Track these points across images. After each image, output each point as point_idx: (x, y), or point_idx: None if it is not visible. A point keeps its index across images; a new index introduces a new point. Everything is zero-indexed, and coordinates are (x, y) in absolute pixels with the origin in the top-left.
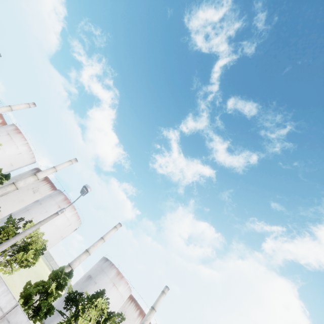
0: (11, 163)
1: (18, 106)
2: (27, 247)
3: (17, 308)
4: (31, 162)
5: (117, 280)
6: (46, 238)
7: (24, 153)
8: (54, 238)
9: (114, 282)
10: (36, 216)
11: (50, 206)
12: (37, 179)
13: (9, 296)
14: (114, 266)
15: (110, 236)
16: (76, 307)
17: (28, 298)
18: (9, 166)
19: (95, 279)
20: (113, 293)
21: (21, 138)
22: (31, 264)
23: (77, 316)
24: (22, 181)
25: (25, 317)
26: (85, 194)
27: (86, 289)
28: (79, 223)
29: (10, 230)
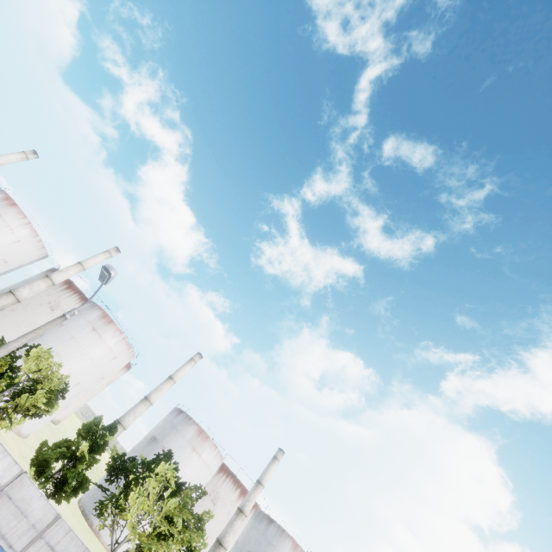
0: (4, 258)
1: (7, 157)
2: (34, 387)
3: (22, 478)
4: (39, 256)
5: (198, 442)
6: (77, 381)
7: (24, 241)
8: (90, 381)
9: (194, 445)
10: (56, 346)
11: (79, 328)
12: (52, 285)
13: (7, 461)
14: (193, 421)
15: (183, 374)
16: (125, 477)
17: (44, 466)
18: (1, 263)
19: (163, 442)
20: (193, 463)
21: (16, 215)
22: (41, 411)
23: (128, 491)
24: (25, 289)
25: (37, 490)
26: (108, 280)
27: (148, 457)
28: (131, 354)
29: (0, 359)
